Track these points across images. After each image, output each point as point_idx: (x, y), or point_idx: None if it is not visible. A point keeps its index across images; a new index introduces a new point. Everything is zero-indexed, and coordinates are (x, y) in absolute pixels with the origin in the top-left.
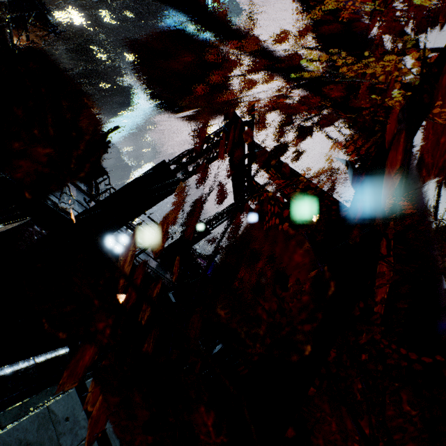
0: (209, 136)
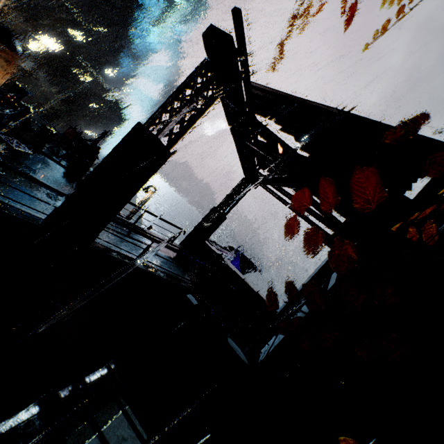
0: (190, 76)
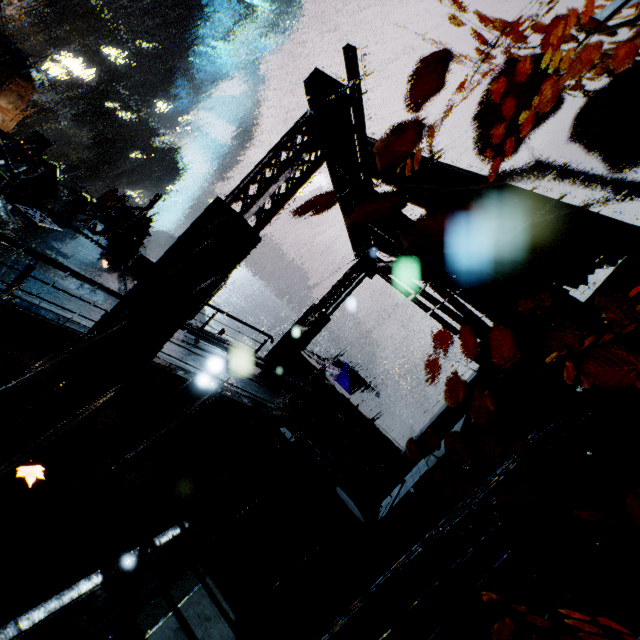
0: (286, 135)
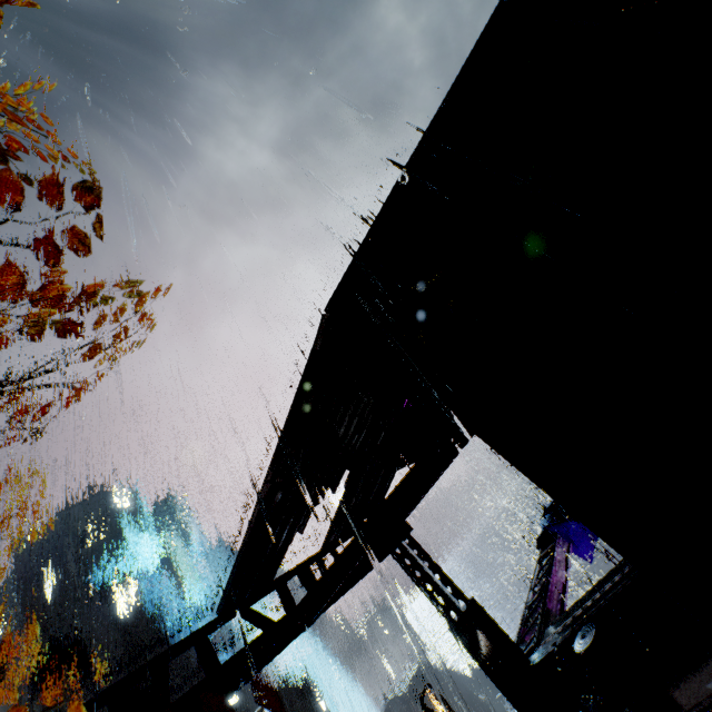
0: None
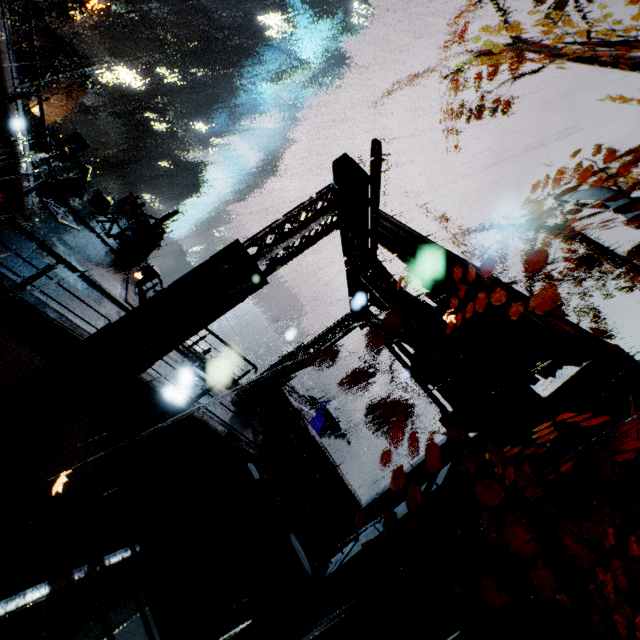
0: (309, 199)
